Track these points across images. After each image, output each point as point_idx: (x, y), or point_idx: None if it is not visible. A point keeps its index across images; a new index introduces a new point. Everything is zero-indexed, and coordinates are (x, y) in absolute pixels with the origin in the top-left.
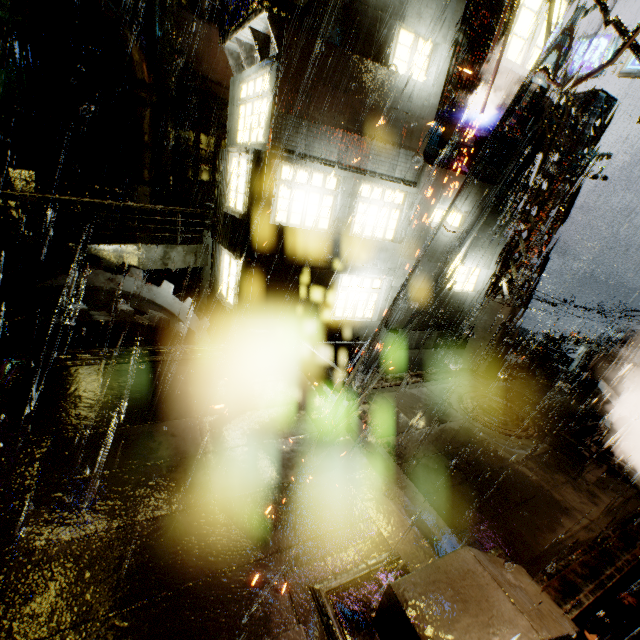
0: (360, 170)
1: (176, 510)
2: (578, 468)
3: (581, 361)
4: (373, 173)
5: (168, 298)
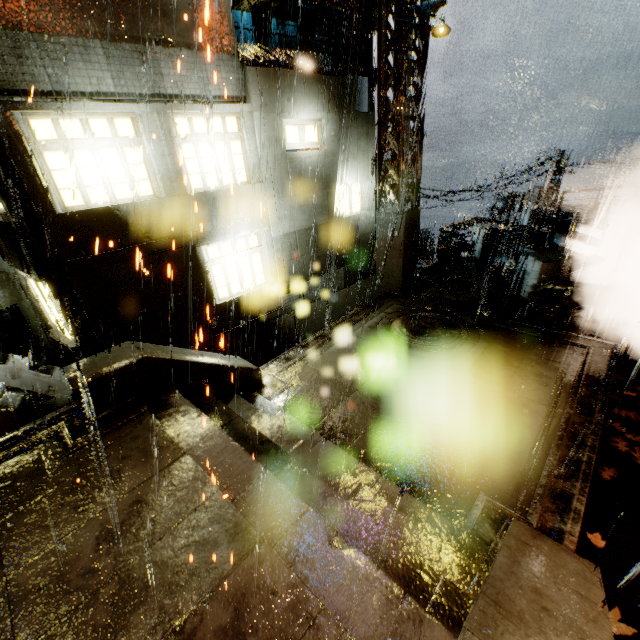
0: (159, 97)
1: None
2: (517, 353)
3: (481, 242)
4: (180, 97)
5: None
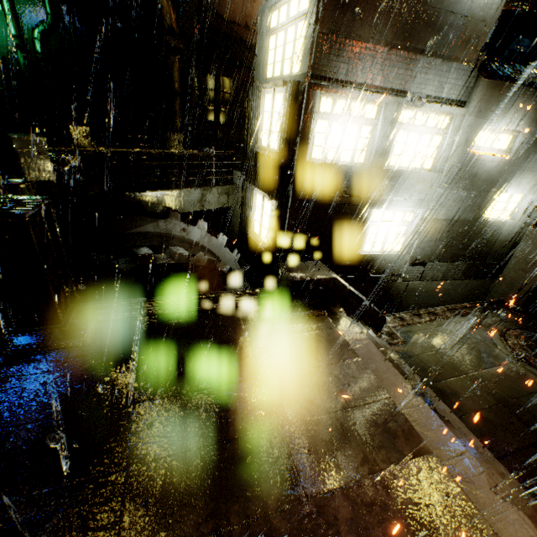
0: (404, 93)
1: (269, 509)
2: None
3: None
4: (418, 95)
5: (207, 238)
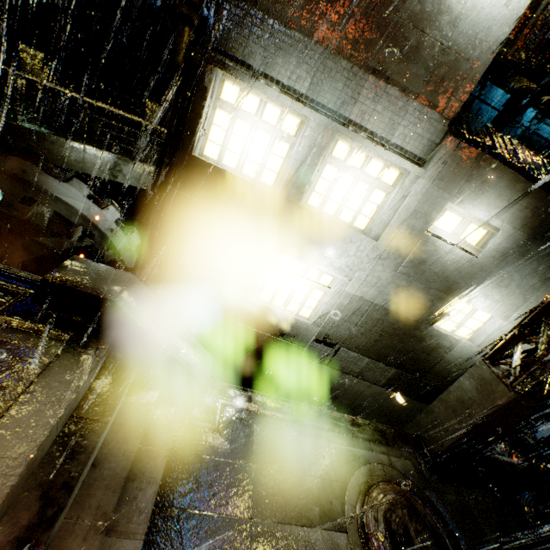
0: (338, 116)
1: None
2: None
3: None
4: (358, 126)
5: (94, 210)
